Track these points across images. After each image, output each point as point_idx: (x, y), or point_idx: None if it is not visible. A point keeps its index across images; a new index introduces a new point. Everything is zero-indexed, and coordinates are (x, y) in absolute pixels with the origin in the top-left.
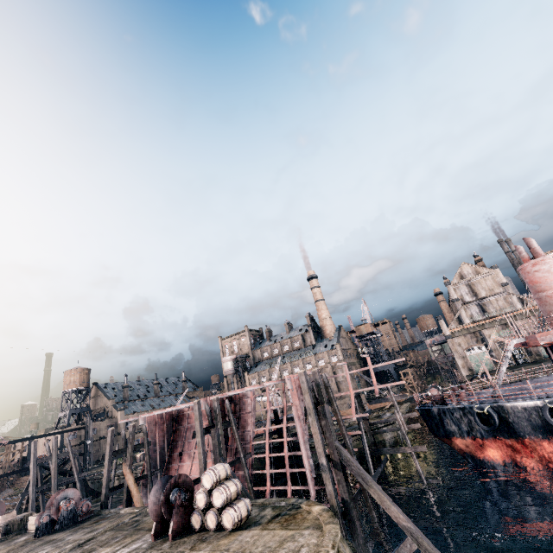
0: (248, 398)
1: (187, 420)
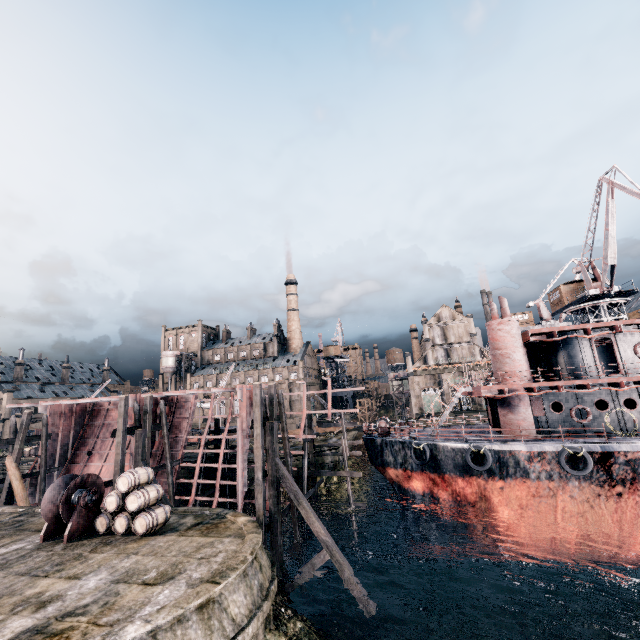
0: (188, 402)
1: (104, 416)
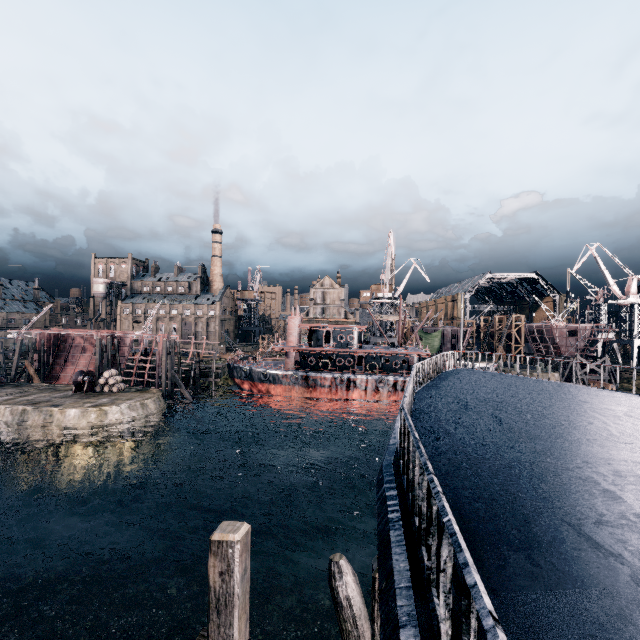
0: (128, 338)
1: (72, 341)
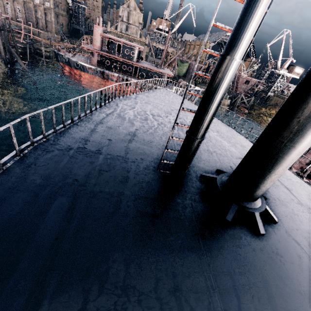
0: None
1: None
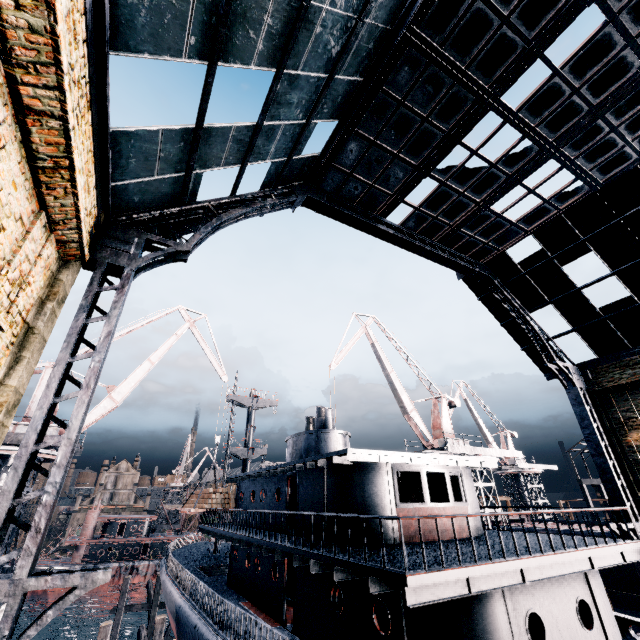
0: None
1: None
